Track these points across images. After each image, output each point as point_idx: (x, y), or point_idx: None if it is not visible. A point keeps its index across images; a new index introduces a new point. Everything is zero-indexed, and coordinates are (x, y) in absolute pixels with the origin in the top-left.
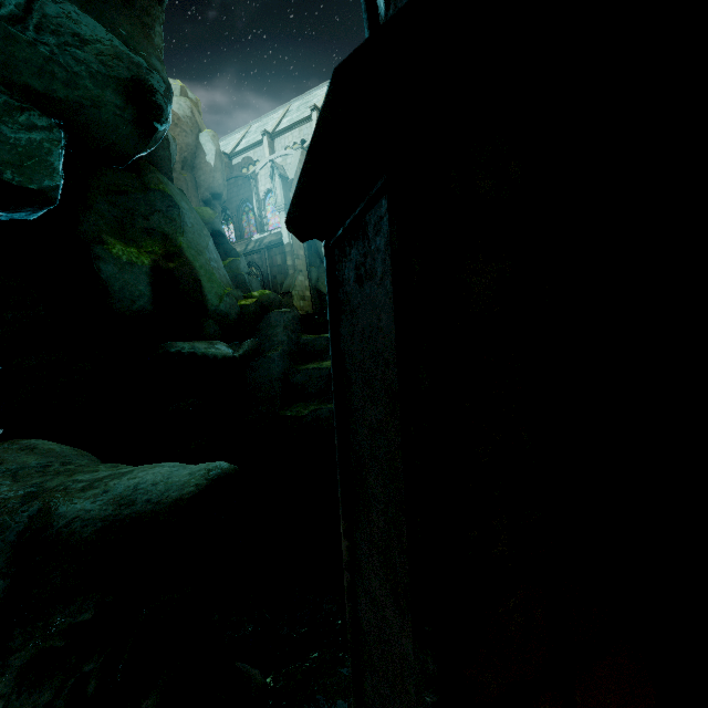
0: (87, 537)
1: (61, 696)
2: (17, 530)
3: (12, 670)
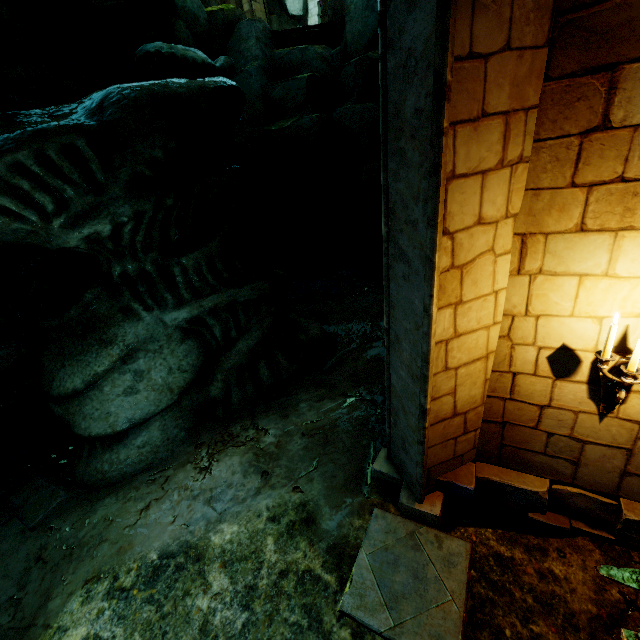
0: (142, 96)
1: (155, 228)
2: (84, 106)
3: (121, 182)
